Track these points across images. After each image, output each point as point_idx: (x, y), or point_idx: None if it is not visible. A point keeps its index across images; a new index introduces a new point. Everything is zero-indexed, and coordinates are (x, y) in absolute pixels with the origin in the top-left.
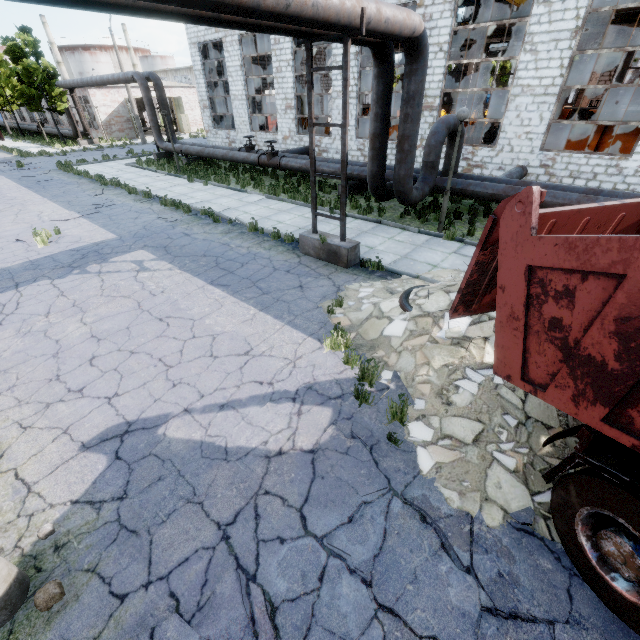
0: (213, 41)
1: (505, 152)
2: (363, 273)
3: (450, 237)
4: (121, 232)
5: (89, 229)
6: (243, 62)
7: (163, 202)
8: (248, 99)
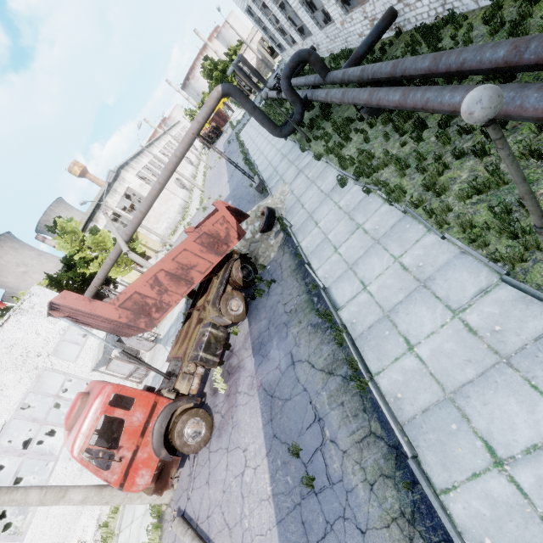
0: (248, 6)
1: (376, 2)
2: (263, 196)
3: (305, 149)
4: (231, 189)
5: (227, 190)
6: (262, 11)
7: (244, 161)
8: (278, 30)
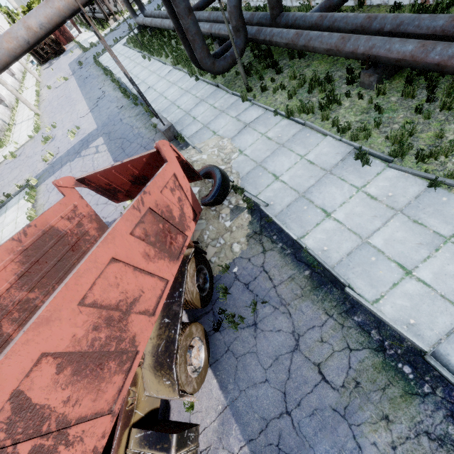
0: None
1: None
2: (175, 145)
3: (245, 98)
4: (99, 123)
5: (90, 122)
6: None
7: (120, 91)
8: None
